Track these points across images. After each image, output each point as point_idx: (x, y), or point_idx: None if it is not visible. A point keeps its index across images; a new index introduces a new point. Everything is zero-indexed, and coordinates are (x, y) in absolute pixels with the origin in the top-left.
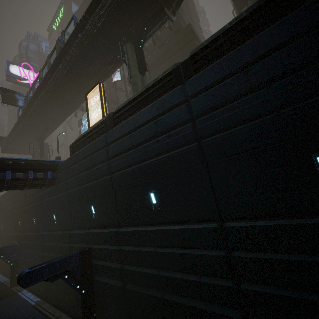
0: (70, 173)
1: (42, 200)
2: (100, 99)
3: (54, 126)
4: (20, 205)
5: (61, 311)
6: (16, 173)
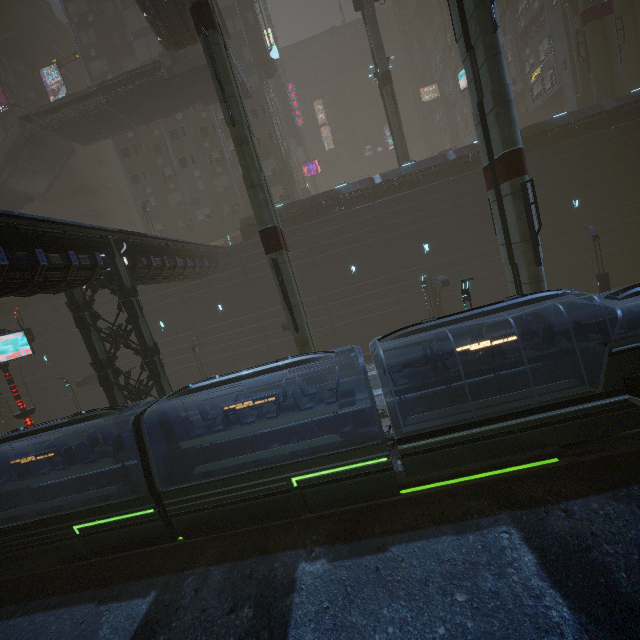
0: None
1: None
2: None
3: None
4: None
5: None
6: None
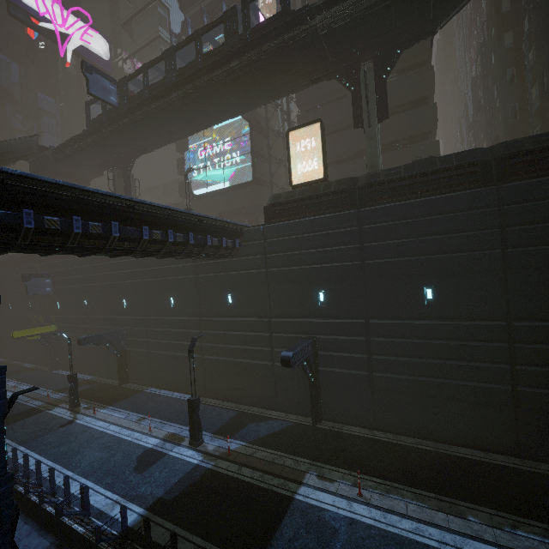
0: (275, 246)
1: (194, 273)
2: (323, 149)
3: (153, 147)
4: (126, 275)
5: (244, 405)
6: (212, 238)
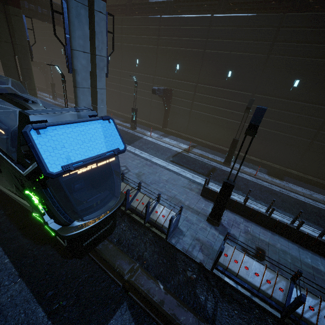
0: None
1: None
2: None
3: None
4: None
5: None
6: None
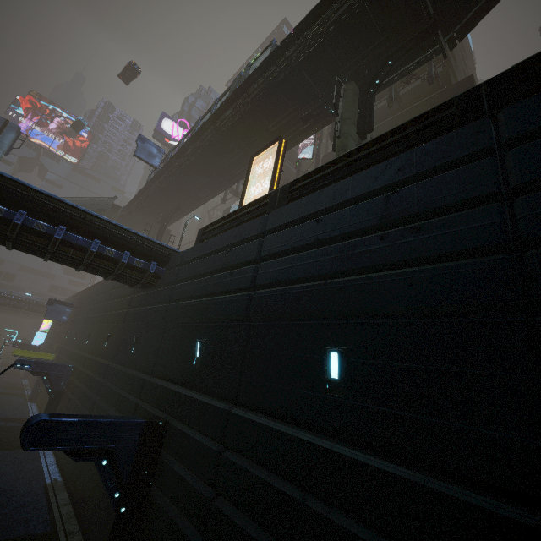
0: (184, 273)
1: (128, 307)
2: (274, 164)
3: (188, 207)
4: (99, 308)
5: (78, 522)
6: (107, 246)
